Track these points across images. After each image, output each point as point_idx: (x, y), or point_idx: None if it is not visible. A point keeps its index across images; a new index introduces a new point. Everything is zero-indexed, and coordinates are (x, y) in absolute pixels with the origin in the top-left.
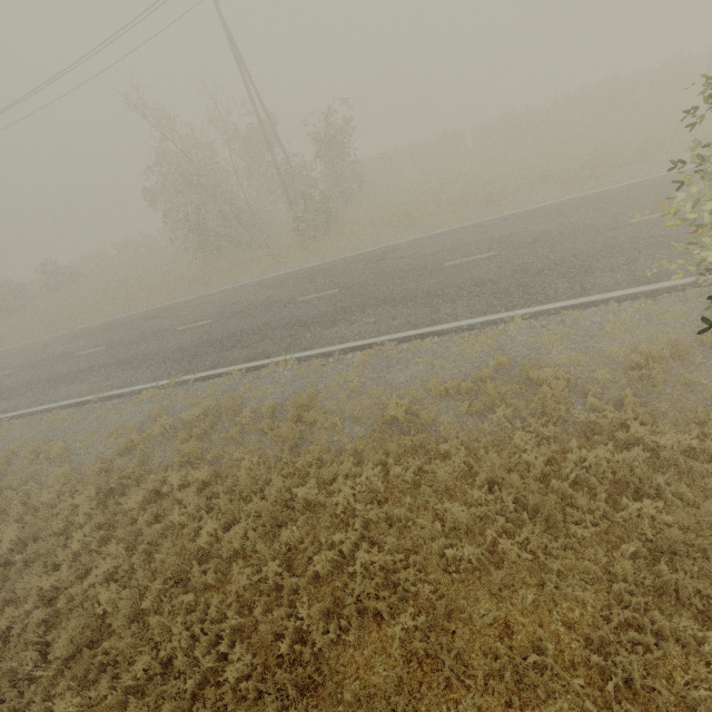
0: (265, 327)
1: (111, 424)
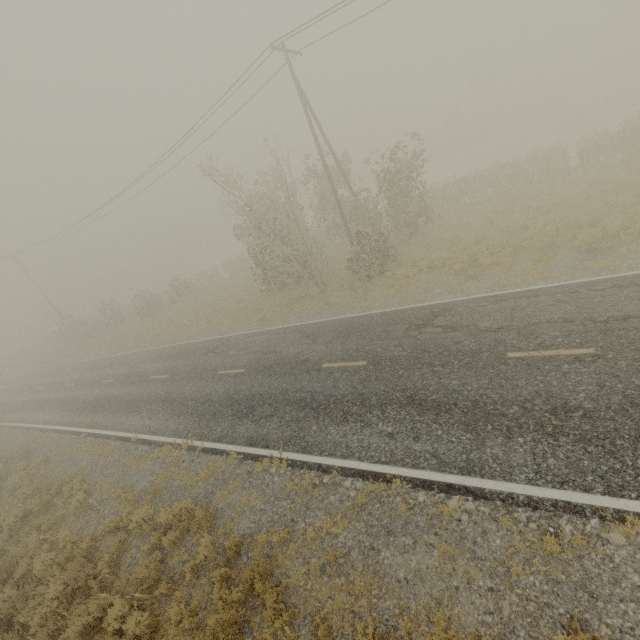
0: (280, 397)
1: (128, 478)
